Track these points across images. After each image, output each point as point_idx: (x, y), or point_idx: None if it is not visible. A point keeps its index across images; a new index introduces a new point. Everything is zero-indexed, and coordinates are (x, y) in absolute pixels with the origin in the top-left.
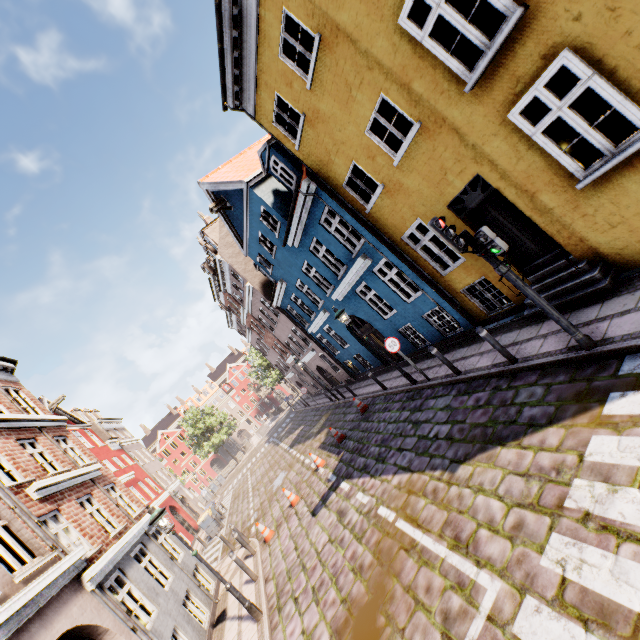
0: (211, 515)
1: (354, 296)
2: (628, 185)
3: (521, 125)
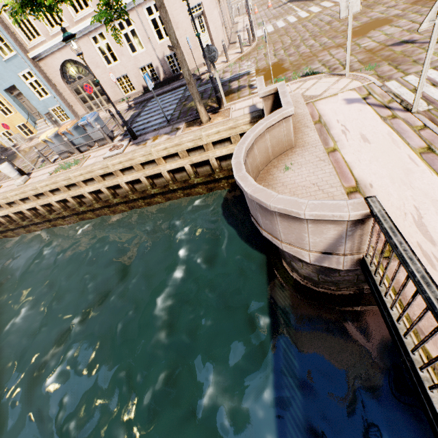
0: None
1: None
2: None
3: None
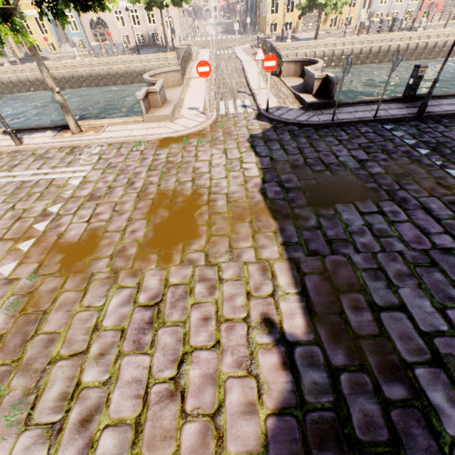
0: (190, 24)
1: (252, 0)
2: (260, 20)
3: (260, 1)
